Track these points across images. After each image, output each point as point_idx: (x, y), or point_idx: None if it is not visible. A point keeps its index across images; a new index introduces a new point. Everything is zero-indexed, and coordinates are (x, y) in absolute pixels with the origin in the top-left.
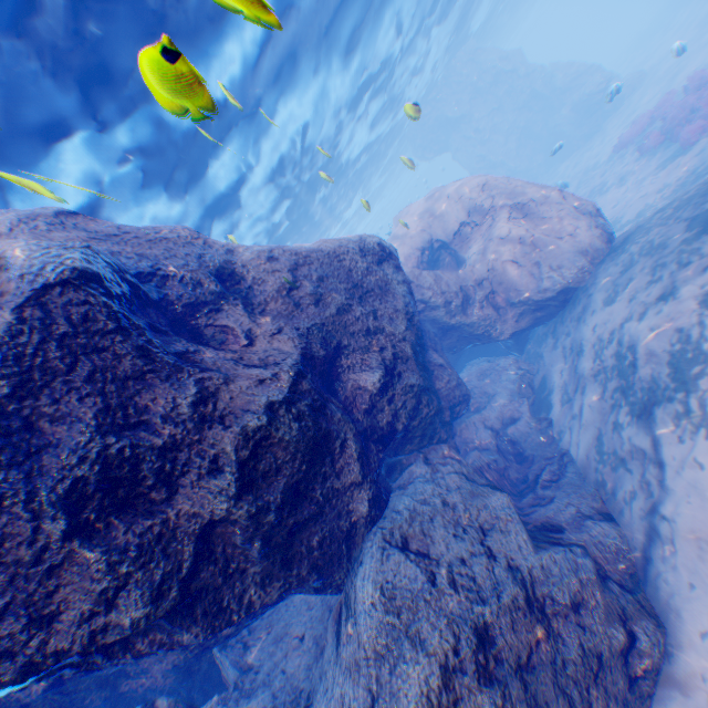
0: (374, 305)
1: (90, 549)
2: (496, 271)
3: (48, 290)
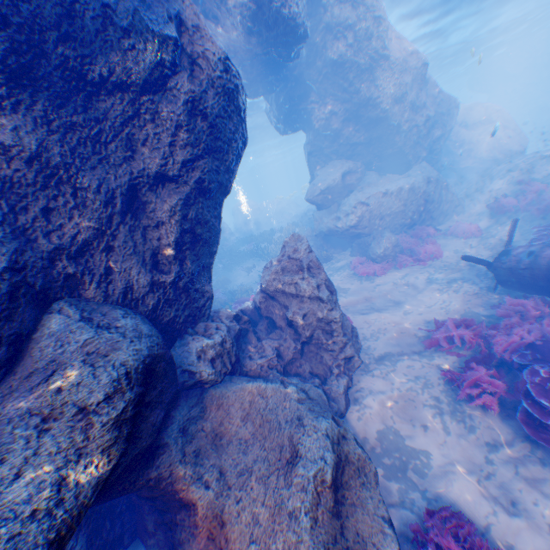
0: (447, 120)
1: (408, 114)
2: (478, 144)
3: (425, 65)
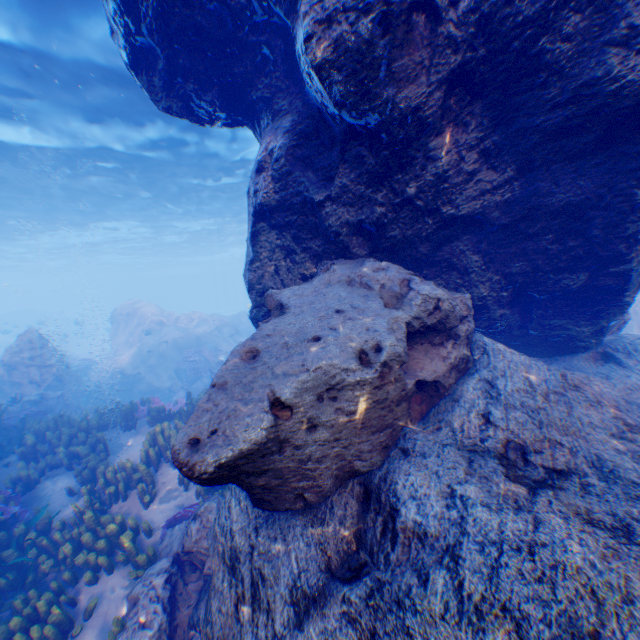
0: None
1: None
2: None
3: None
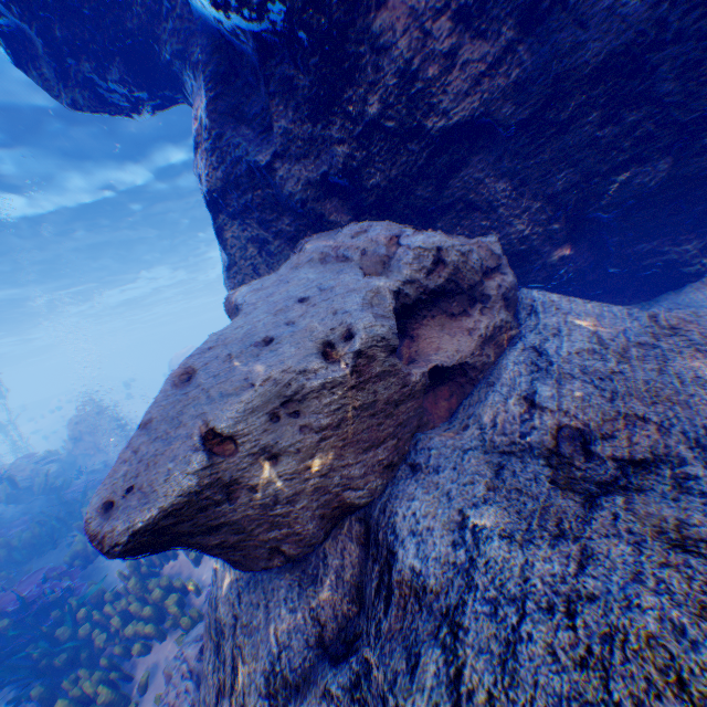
0: None
1: None
2: None
3: None
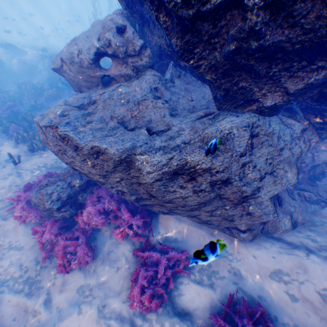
0: None
1: None
2: None
3: None
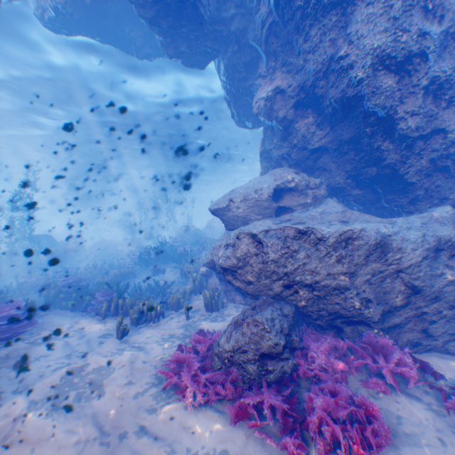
0: None
1: (420, 97)
2: None
3: None
